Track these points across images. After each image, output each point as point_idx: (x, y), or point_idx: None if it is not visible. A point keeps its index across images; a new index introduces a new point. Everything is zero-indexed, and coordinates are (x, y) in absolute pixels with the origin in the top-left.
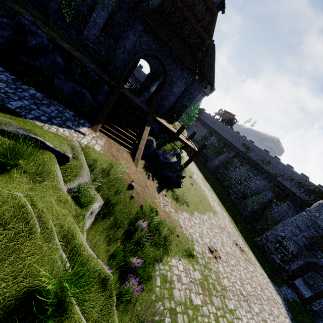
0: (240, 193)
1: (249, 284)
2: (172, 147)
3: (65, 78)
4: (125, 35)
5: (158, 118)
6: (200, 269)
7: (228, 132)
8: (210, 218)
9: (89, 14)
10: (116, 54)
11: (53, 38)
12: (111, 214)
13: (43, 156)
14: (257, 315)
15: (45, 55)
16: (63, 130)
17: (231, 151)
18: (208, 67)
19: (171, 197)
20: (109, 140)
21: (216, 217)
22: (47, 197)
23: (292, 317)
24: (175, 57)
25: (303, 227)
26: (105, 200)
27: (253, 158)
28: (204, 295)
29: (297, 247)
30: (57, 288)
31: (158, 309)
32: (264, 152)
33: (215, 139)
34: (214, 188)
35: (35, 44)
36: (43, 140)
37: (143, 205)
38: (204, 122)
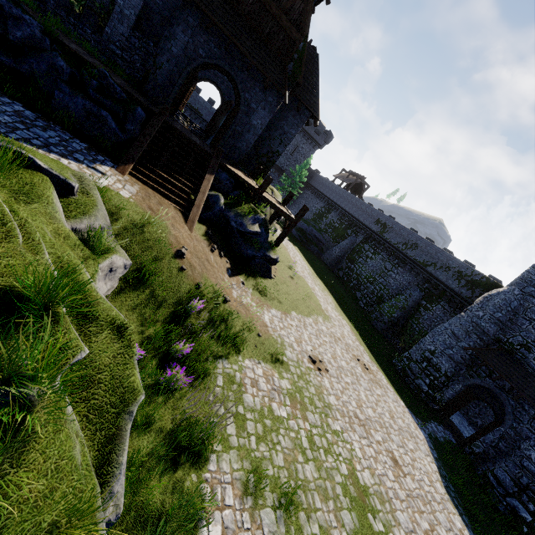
0: (374, 296)
1: (371, 409)
2: (251, 208)
3: (72, 91)
4: (170, 33)
5: (230, 166)
6: (290, 379)
7: (355, 204)
8: (317, 323)
9: (112, 1)
10: (157, 63)
11: (50, 30)
12: (147, 286)
13: (31, 176)
14: (378, 443)
15: (38, 56)
16: (68, 163)
17: (360, 233)
18: (308, 90)
19: (254, 287)
20: (145, 188)
21: (328, 323)
22: (37, 222)
23: (438, 458)
24: (252, 70)
25: (460, 335)
26: (136, 265)
27: (391, 241)
28: (293, 408)
29: (453, 365)
30: (45, 299)
31: (217, 411)
32: (408, 230)
33: (335, 216)
34: (331, 288)
35: (21, 37)
36: (32, 156)
37: (200, 283)
38: (317, 191)
